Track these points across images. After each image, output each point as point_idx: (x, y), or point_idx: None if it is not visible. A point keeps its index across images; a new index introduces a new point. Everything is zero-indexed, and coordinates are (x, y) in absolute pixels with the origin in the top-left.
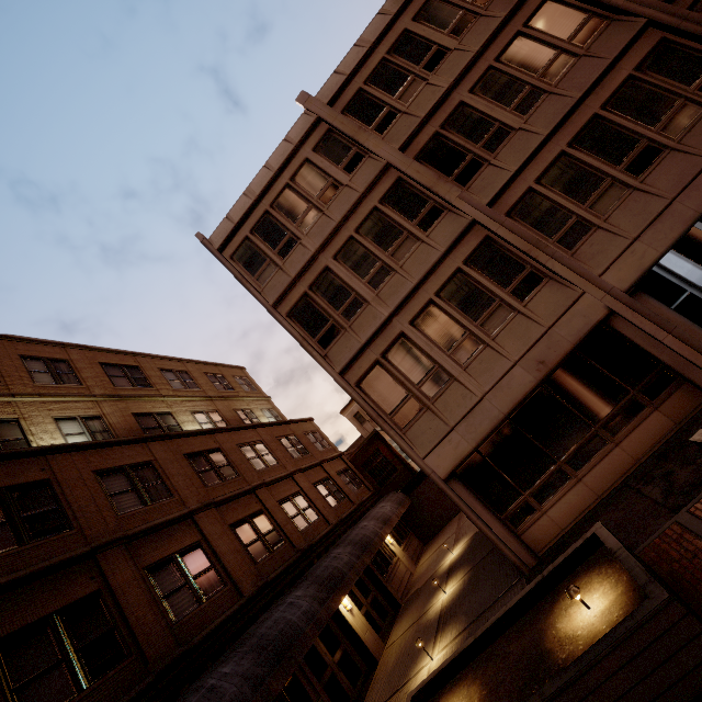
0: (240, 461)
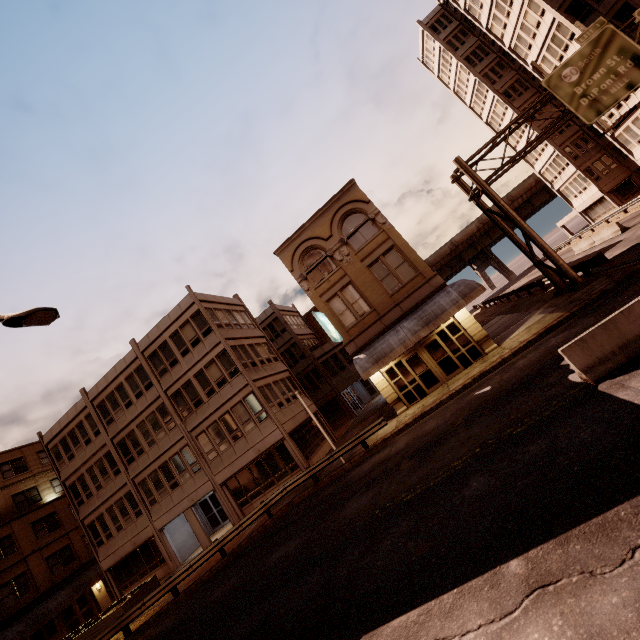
0: (66, 516)
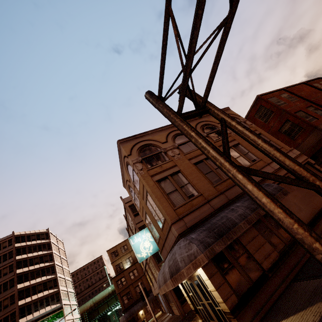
0: None
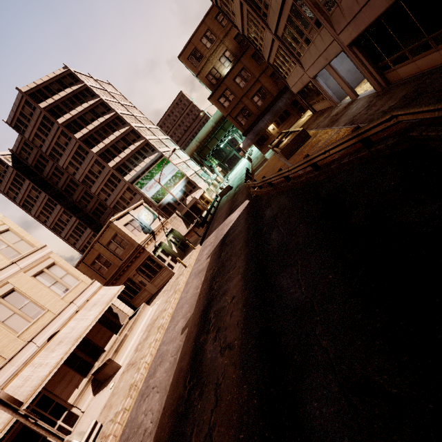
0: None
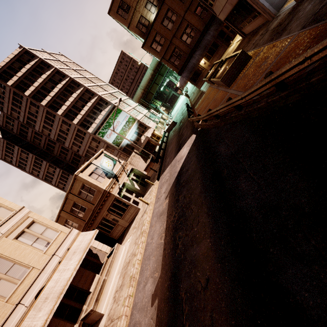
0: None
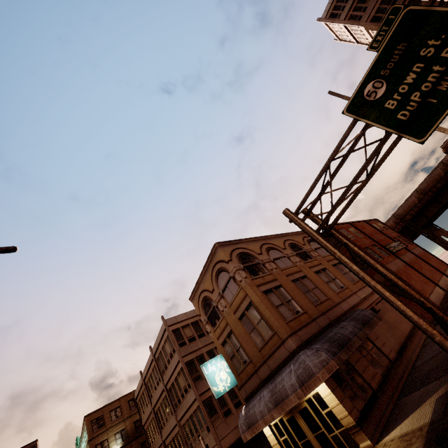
0: None
